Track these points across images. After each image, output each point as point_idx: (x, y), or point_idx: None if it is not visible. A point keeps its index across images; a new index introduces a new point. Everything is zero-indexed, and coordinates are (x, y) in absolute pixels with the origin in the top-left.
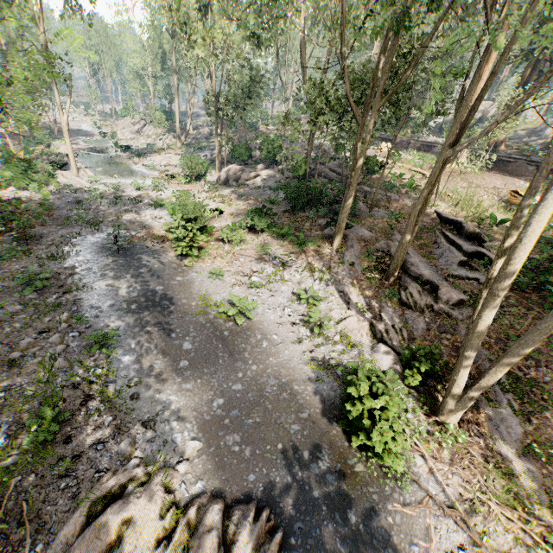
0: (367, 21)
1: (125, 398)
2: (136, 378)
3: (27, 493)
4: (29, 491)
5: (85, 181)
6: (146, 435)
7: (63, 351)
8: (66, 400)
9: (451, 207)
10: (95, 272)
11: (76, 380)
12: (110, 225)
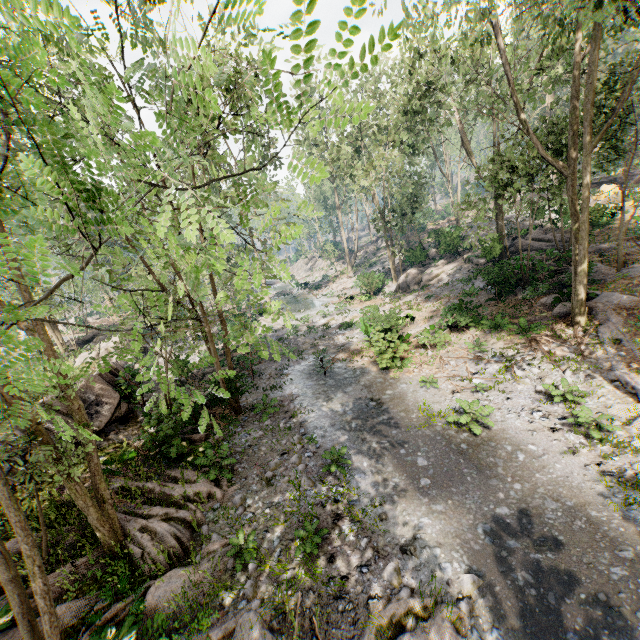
0: (537, 79)
1: (374, 519)
2: (378, 497)
3: (310, 610)
4: (312, 608)
5: (281, 321)
6: (409, 562)
7: (304, 470)
8: (319, 518)
9: None
10: (310, 396)
11: (322, 499)
12: (310, 352)
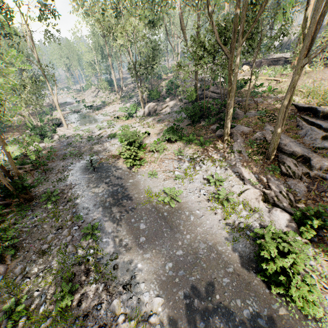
0: None
1: (110, 269)
2: (115, 253)
3: None
4: None
5: (72, 131)
6: (126, 296)
7: (70, 240)
8: (76, 274)
9: (303, 98)
10: (83, 185)
11: (80, 259)
12: (87, 154)
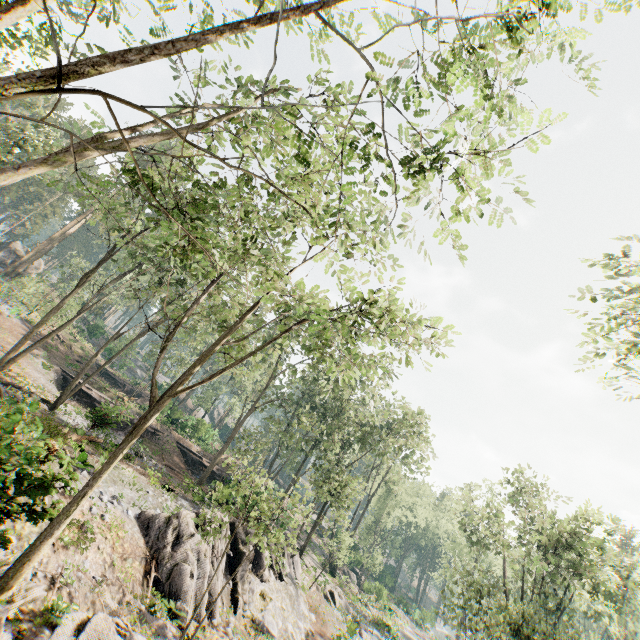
0: None
1: None
2: None
3: None
4: None
5: None
6: None
7: None
8: None
9: None
10: None
11: None
12: None
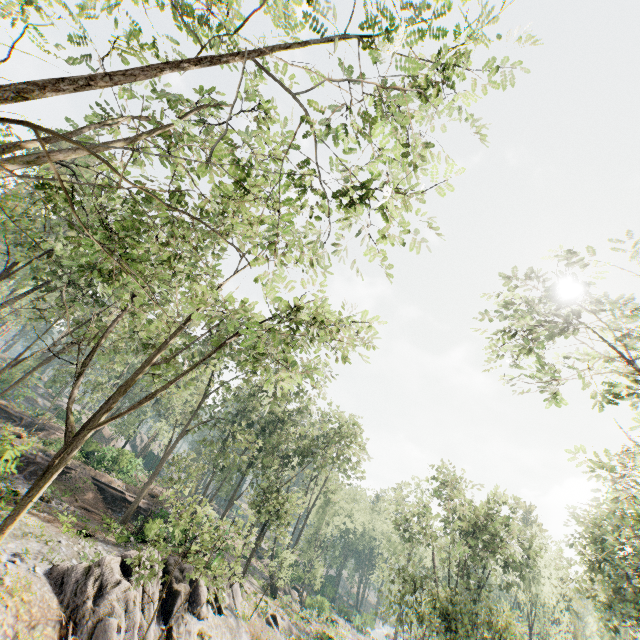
0: None
1: None
2: None
3: None
4: None
5: None
6: None
7: None
8: None
9: None
10: None
11: None
12: None
